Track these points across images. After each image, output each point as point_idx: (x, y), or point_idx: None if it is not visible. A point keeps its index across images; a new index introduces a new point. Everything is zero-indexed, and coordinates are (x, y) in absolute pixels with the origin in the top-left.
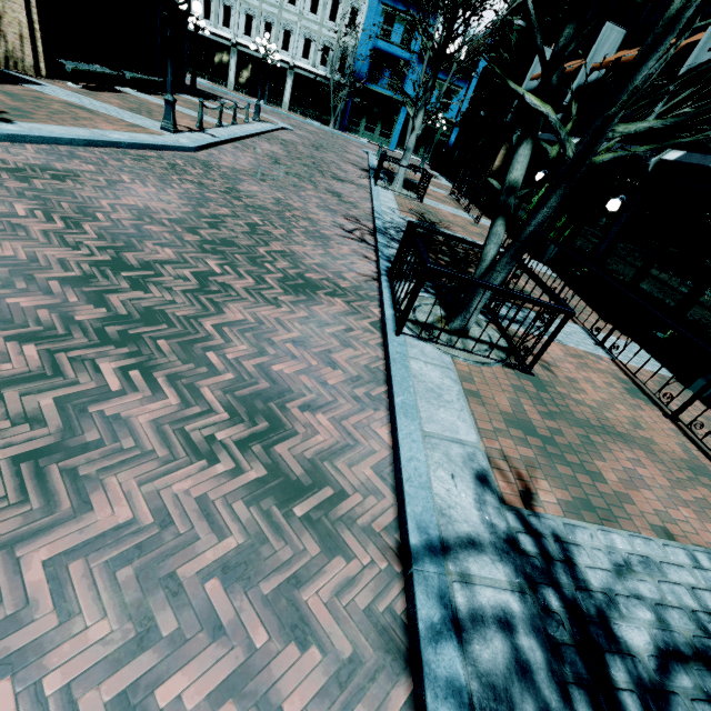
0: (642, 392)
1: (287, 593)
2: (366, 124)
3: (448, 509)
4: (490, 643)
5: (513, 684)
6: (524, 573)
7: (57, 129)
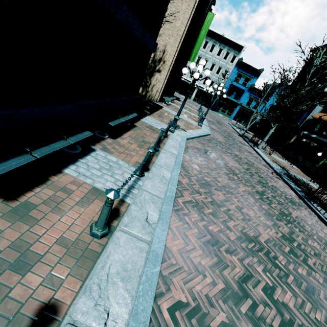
0: None
1: None
2: (222, 109)
3: None
4: None
5: None
6: None
7: (192, 132)
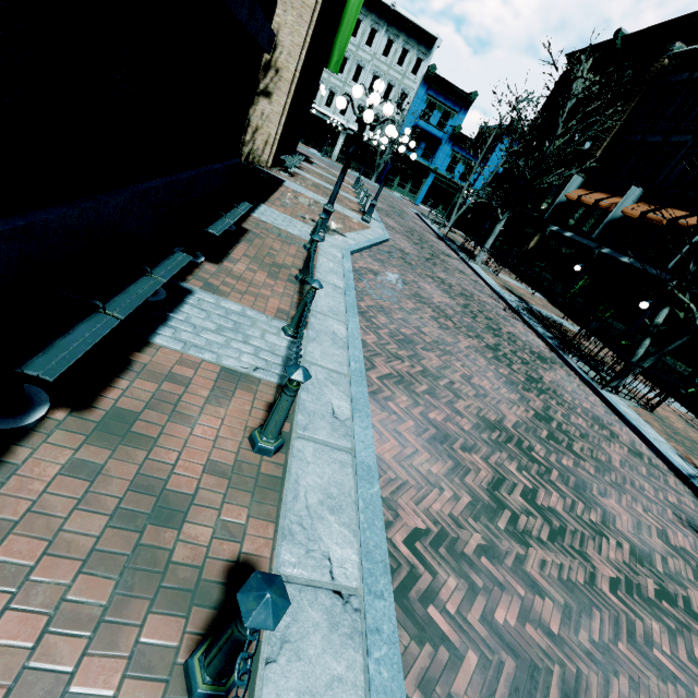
0: (690, 425)
1: (667, 484)
2: (399, 182)
3: (682, 465)
4: None
5: None
6: None
7: (356, 237)
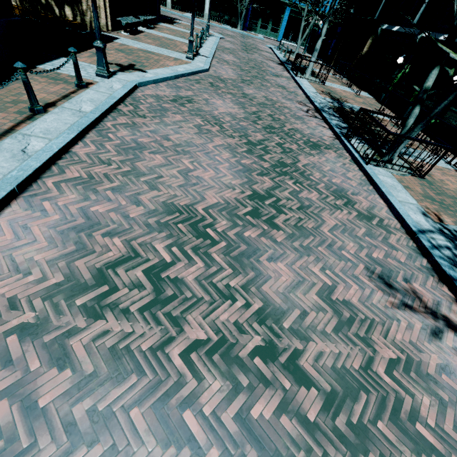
0: None
1: (385, 241)
2: (261, 24)
3: (418, 222)
4: (446, 251)
5: (455, 259)
6: (448, 238)
7: (161, 71)
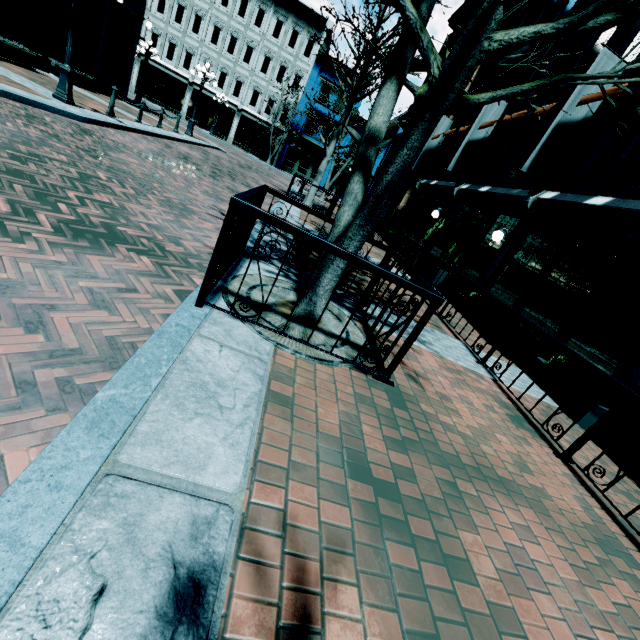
0: (528, 421)
1: None
2: (299, 166)
3: None
4: None
5: None
6: None
7: None
